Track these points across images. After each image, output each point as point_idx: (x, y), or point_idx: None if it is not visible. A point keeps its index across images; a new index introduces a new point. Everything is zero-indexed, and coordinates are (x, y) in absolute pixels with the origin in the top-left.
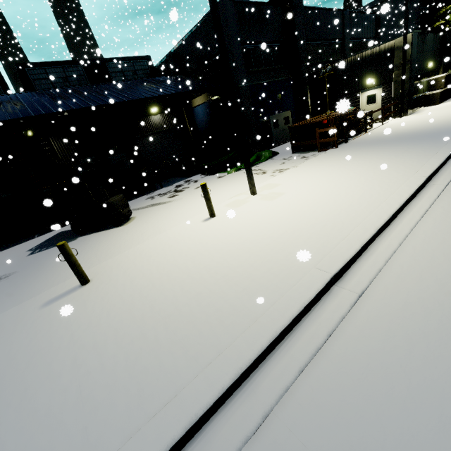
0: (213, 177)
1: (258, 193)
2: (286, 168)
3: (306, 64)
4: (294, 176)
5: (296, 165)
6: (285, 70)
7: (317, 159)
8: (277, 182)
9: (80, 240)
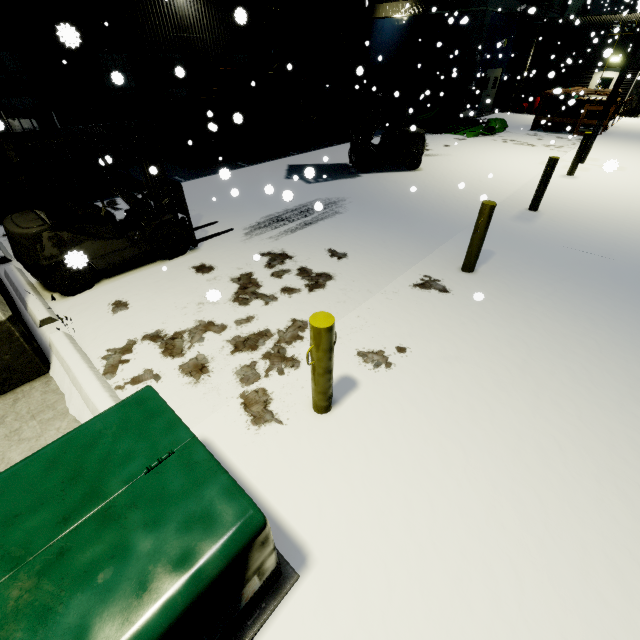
0: (448, 138)
1: (586, 163)
2: (557, 145)
3: (548, 4)
4: (601, 154)
5: (567, 144)
6: (520, 3)
7: (597, 142)
8: (589, 156)
9: (375, 177)
